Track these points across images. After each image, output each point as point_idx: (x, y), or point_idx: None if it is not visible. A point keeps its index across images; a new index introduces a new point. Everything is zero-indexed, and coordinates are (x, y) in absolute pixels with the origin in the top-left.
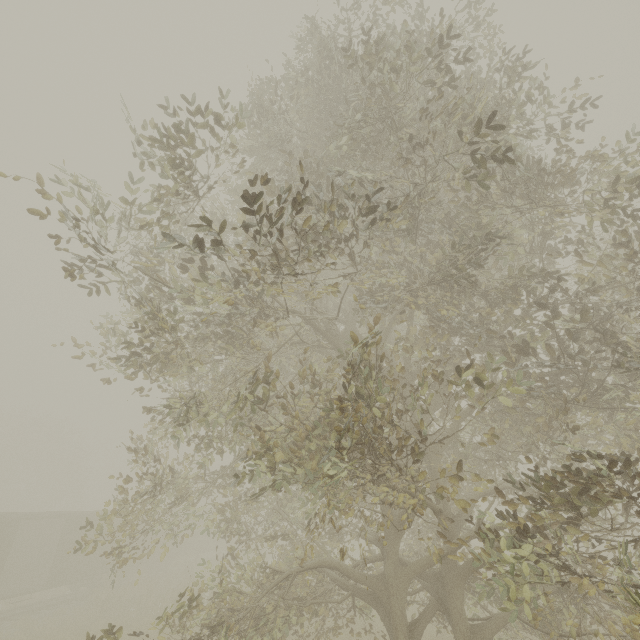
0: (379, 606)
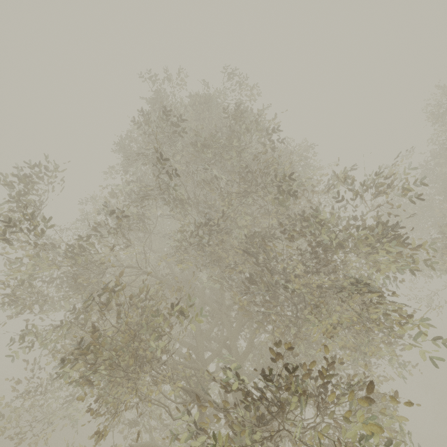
0: None
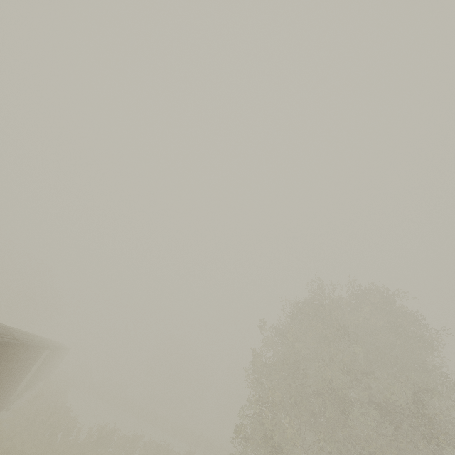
0: None
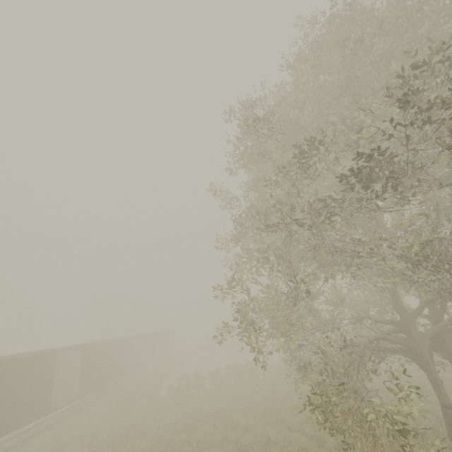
0: (411, 354)
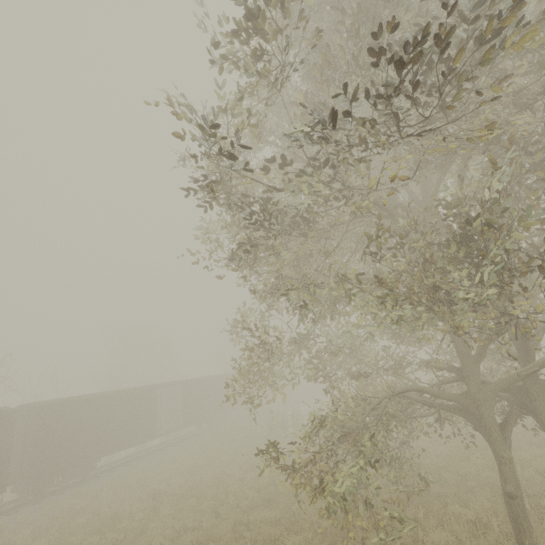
0: (468, 415)
